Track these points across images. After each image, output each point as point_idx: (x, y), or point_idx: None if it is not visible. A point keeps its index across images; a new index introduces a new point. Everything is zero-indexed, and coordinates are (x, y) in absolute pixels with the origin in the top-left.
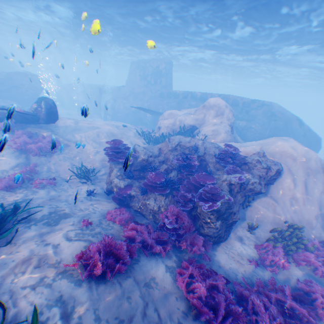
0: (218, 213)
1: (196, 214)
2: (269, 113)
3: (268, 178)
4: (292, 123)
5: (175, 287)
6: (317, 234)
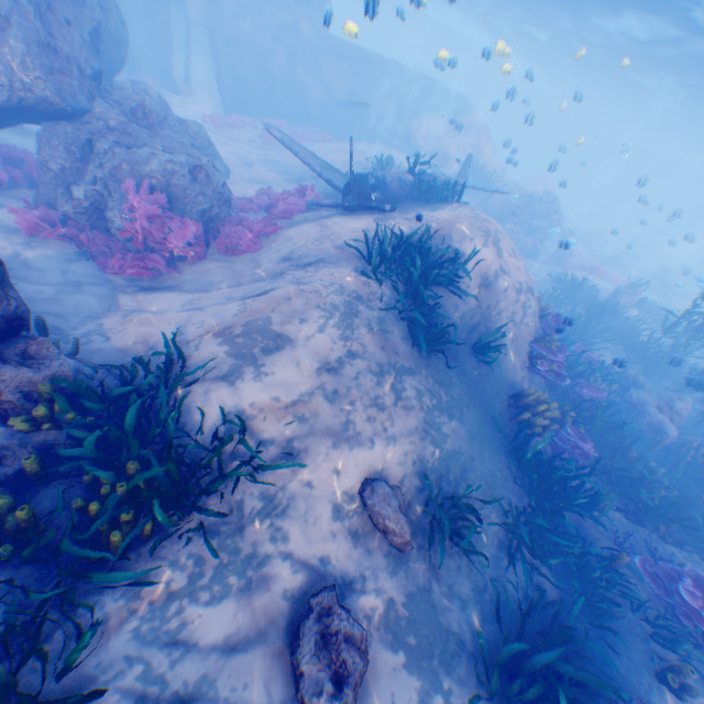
0: None
1: None
2: None
3: None
4: None
5: None
6: None
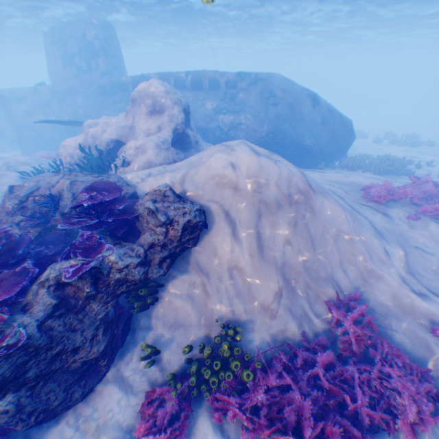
0: None
1: None
2: (265, 93)
3: (177, 243)
4: (303, 105)
5: None
6: (279, 327)
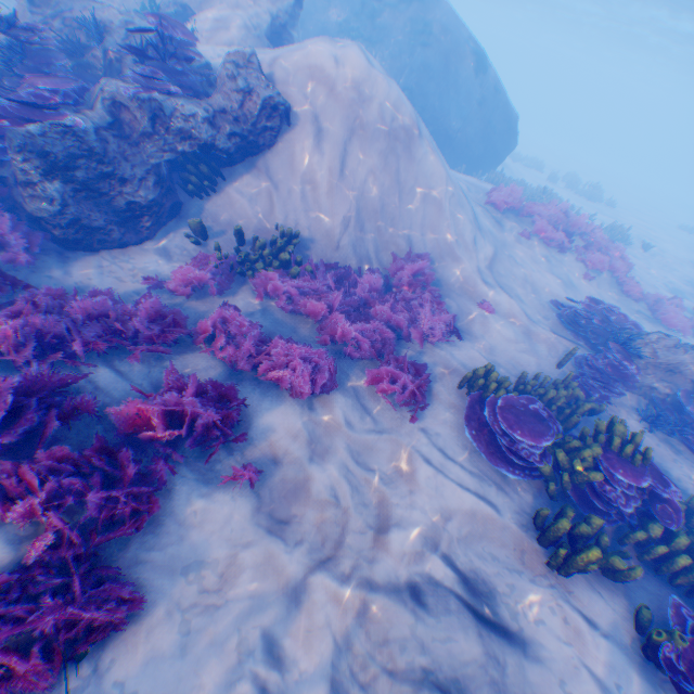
0: (50, 162)
1: (12, 169)
2: (419, 26)
3: (252, 125)
4: (464, 65)
5: None
6: (339, 257)
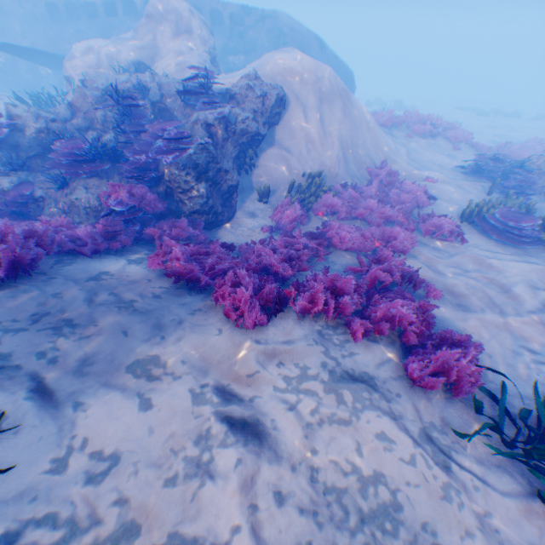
0: (198, 172)
1: (168, 187)
2: (275, 32)
3: (270, 116)
4: (312, 48)
5: (148, 273)
6: (341, 181)
